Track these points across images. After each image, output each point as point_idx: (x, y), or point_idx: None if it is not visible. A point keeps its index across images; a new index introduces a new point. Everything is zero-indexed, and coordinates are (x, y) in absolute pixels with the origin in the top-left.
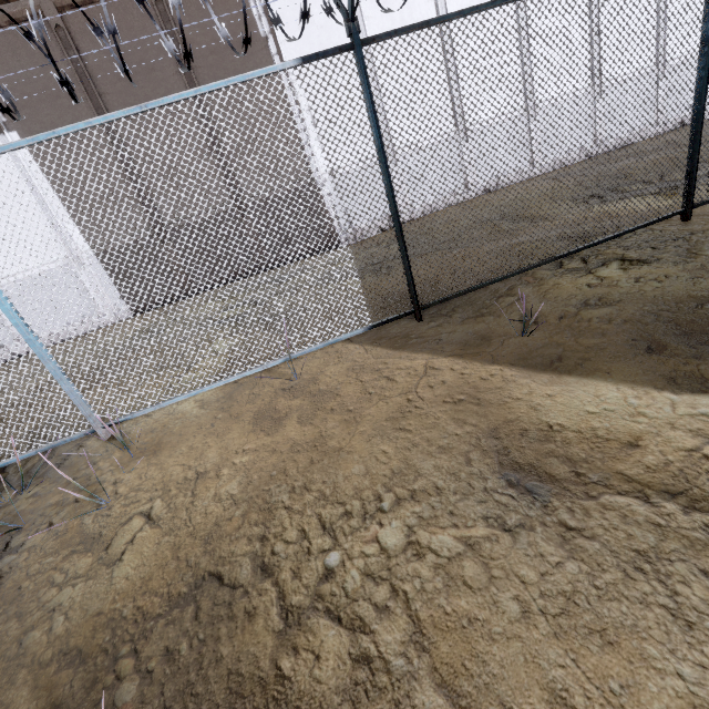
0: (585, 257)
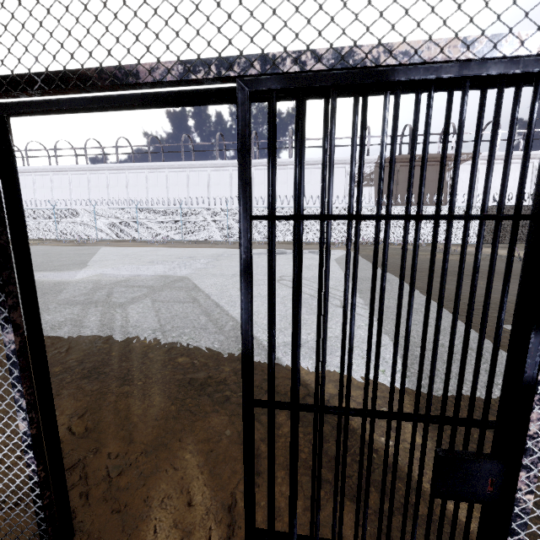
0: None
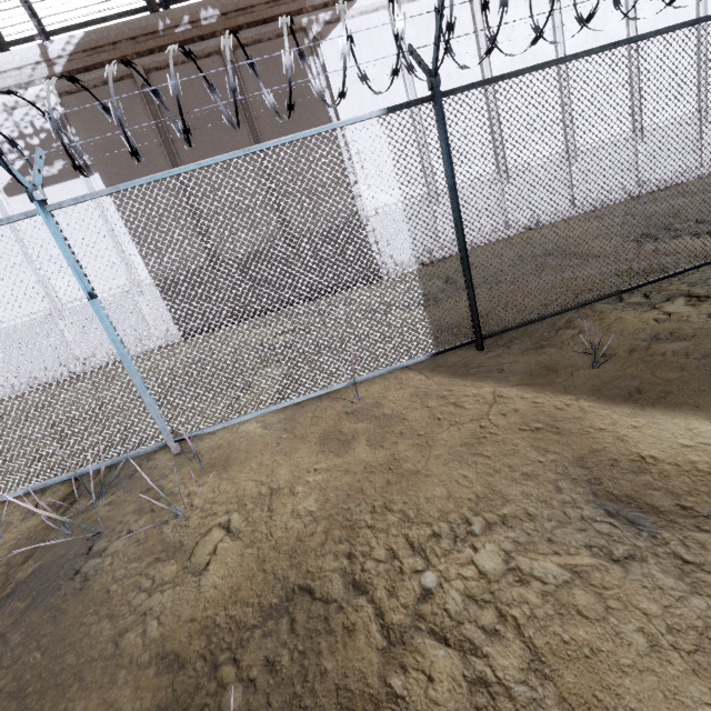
0: (646, 292)
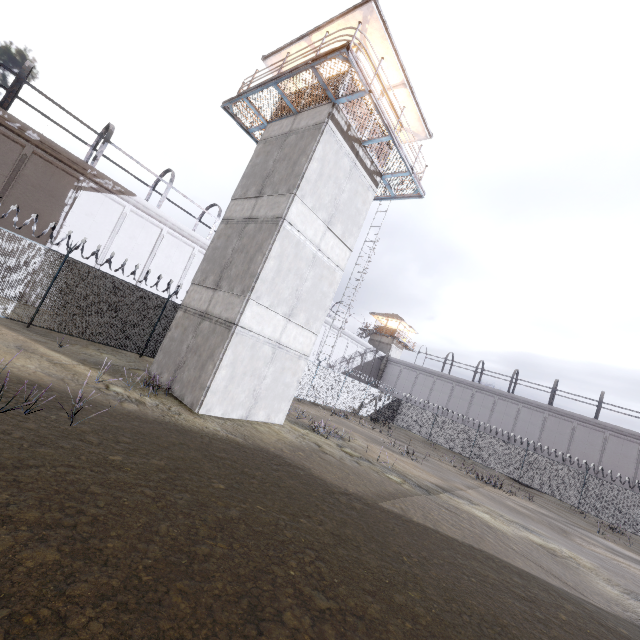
0: (108, 352)
